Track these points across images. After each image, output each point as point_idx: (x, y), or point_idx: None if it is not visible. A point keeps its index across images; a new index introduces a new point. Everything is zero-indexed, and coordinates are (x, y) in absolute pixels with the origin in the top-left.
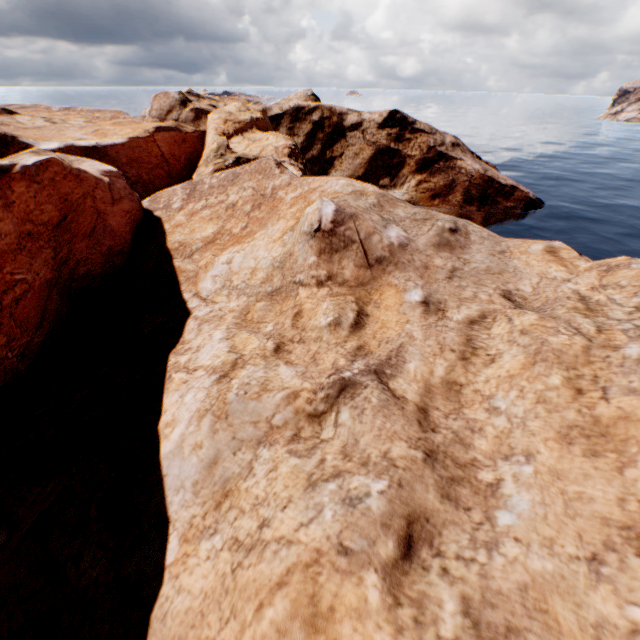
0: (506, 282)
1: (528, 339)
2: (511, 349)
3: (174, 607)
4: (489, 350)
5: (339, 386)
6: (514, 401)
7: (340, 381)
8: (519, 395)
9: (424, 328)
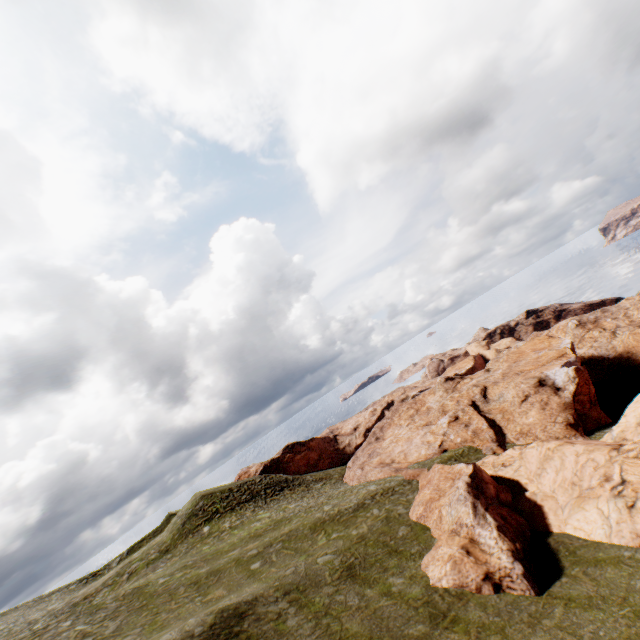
0: (623, 308)
1: (634, 309)
2: (633, 312)
3: (620, 351)
4: (630, 315)
5: (612, 331)
6: (639, 315)
7: (611, 331)
8: (639, 314)
9: (616, 321)
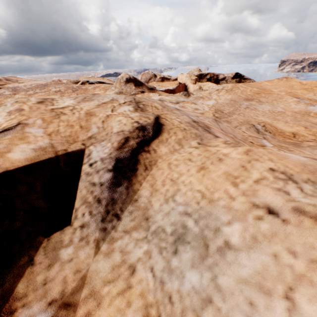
0: None
1: None
2: None
3: None
4: None
5: None
6: None
7: None
8: None
9: None
